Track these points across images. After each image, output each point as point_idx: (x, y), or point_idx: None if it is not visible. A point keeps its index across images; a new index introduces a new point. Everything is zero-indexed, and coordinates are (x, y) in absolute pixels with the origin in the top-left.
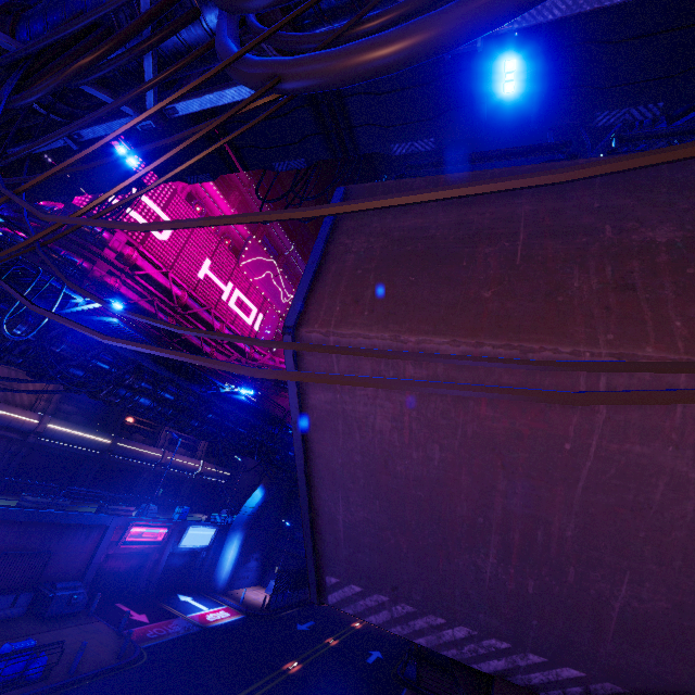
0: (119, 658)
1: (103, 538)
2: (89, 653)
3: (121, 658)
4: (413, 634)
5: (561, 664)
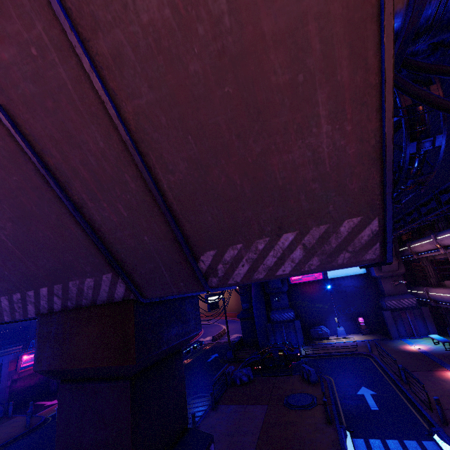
0: (27, 428)
1: (1, 371)
2: (4, 435)
3: (28, 428)
4: (1, 317)
5: (37, 288)
